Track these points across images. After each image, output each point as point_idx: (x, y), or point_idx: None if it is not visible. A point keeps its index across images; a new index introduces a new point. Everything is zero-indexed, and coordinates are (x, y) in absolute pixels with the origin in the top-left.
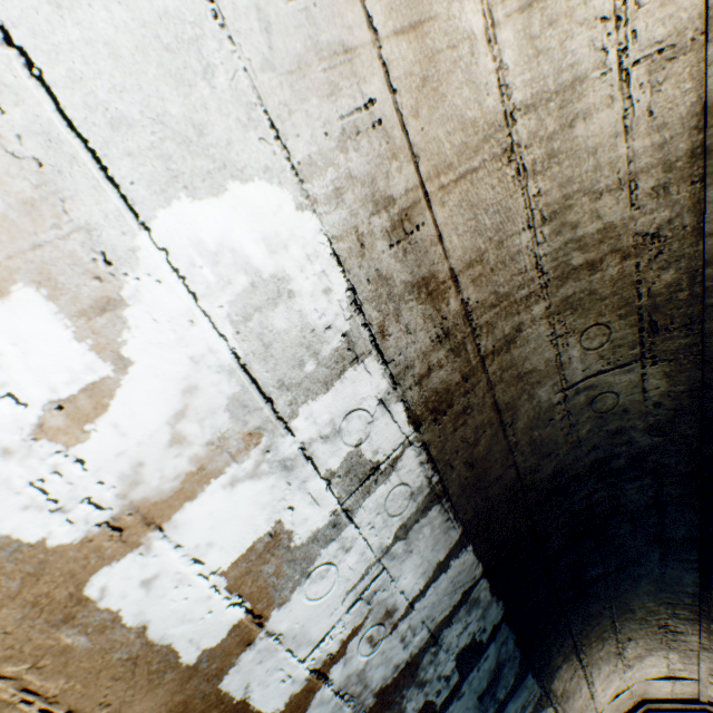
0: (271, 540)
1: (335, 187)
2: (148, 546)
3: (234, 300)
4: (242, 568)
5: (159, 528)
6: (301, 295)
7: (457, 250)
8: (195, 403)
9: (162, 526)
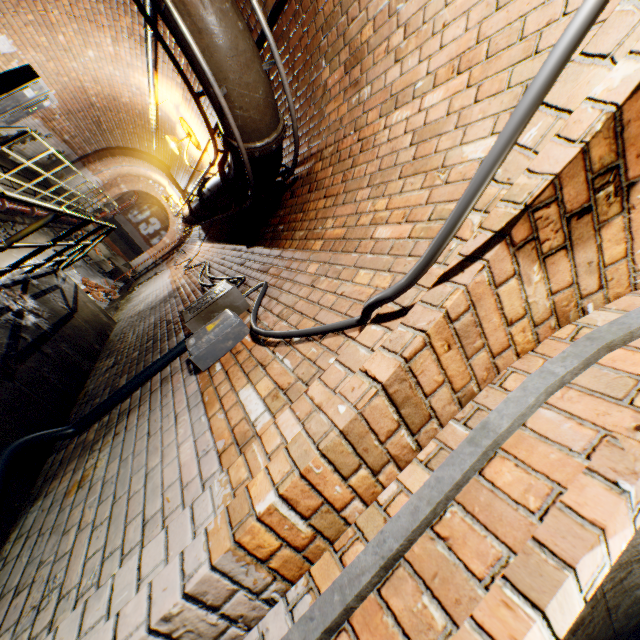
0: None
1: None
2: None
3: None
4: None
5: None
6: None
7: None
8: None
9: None
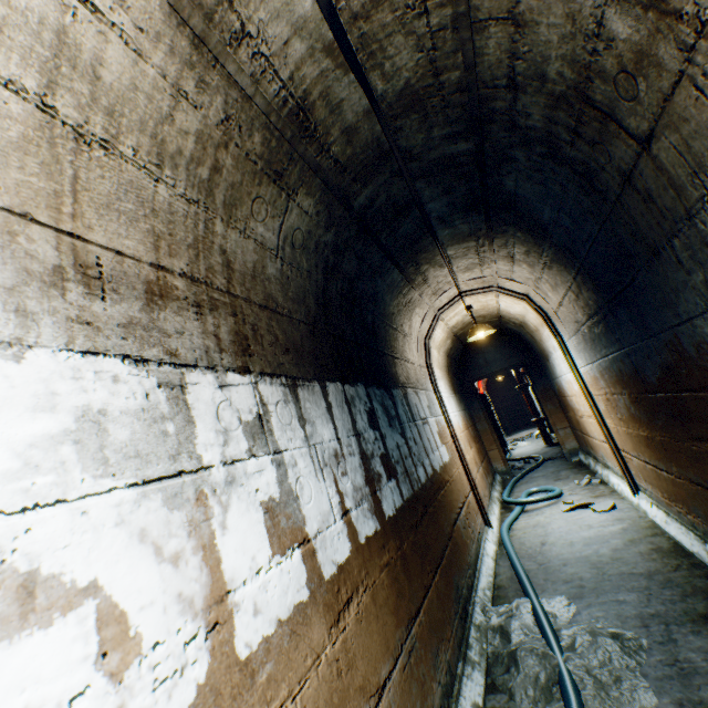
0: (269, 514)
1: (14, 311)
2: (236, 605)
3: (83, 466)
4: (276, 541)
5: (228, 593)
6: (108, 404)
7: (138, 248)
8: (155, 535)
9: (228, 591)
